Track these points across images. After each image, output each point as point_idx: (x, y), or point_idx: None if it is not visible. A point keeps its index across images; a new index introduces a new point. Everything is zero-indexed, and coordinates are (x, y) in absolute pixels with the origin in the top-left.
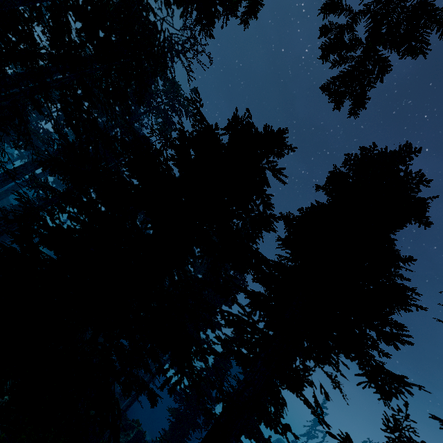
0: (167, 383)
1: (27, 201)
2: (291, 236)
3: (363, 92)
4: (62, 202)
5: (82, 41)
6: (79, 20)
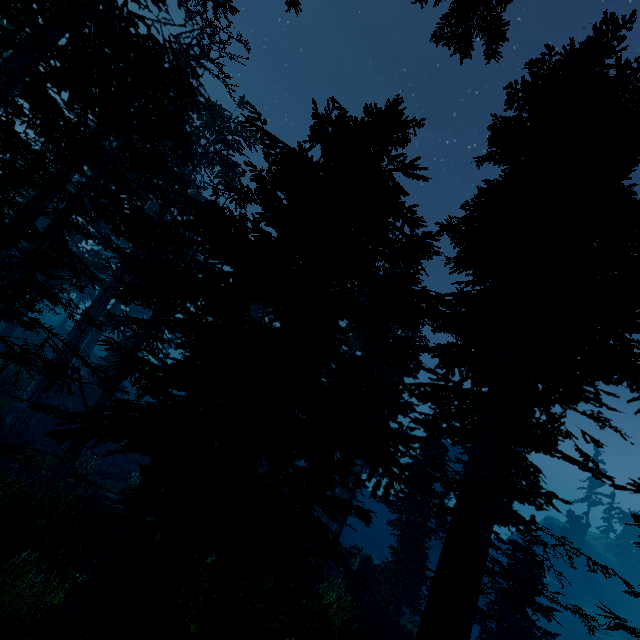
0: (377, 488)
1: (118, 347)
2: (465, 250)
3: (496, 18)
4: (158, 331)
5: (80, 116)
6: (64, 89)
